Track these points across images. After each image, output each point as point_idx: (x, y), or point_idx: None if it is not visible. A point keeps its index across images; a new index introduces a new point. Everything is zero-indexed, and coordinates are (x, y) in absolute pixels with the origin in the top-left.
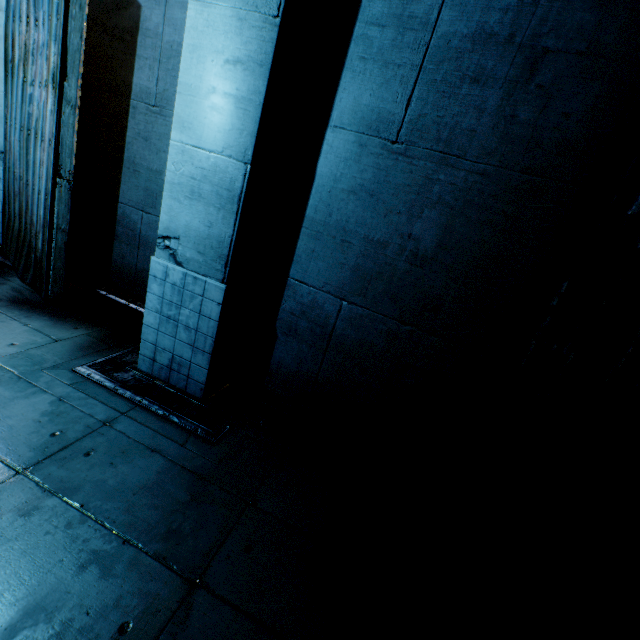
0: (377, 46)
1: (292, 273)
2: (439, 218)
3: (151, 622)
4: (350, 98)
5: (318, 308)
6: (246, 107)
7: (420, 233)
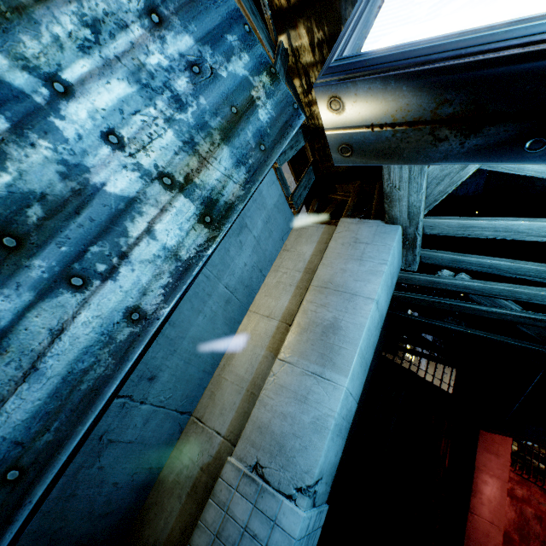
0: None
1: None
2: None
3: None
4: None
5: None
6: (366, 369)
7: None
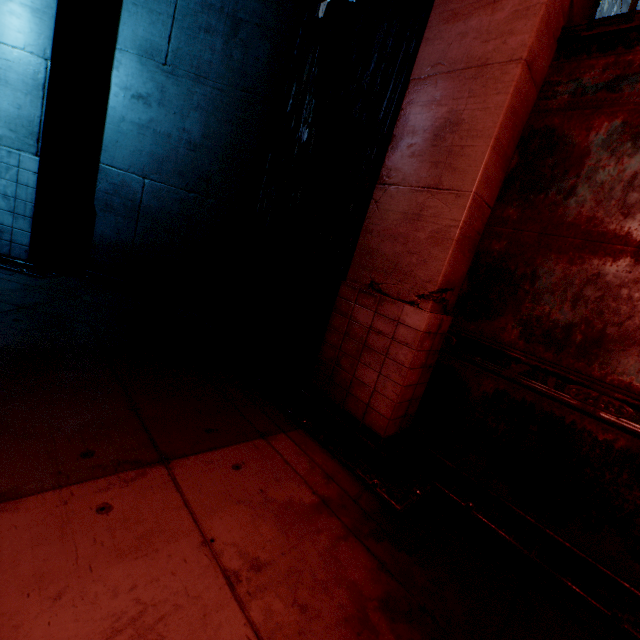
0: None
1: (103, 160)
2: (200, 118)
3: None
4: (130, 30)
5: (127, 186)
6: (42, 17)
7: (190, 128)
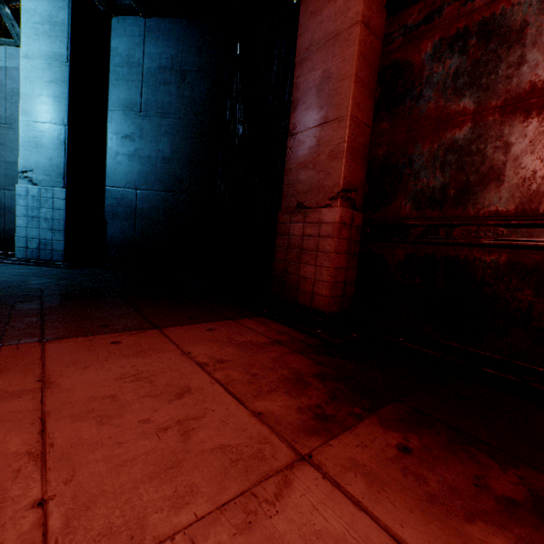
0: (122, 75)
1: (107, 184)
2: (169, 140)
3: (39, 282)
4: (115, 96)
5: (126, 198)
6: (60, 100)
7: (163, 148)
